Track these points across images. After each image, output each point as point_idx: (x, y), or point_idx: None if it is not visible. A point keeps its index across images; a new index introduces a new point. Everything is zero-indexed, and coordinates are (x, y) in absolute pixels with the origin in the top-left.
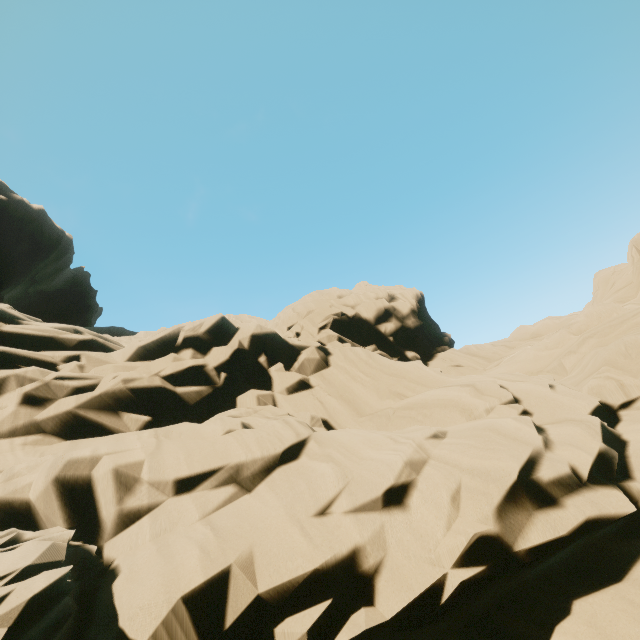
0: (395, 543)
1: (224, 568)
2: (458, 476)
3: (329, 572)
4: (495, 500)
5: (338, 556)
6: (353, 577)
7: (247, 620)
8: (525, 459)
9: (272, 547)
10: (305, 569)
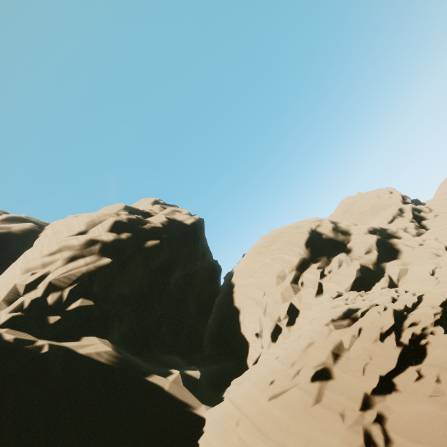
0: None
1: None
2: None
3: None
4: None
5: None
6: None
7: None
8: None
9: None
10: None
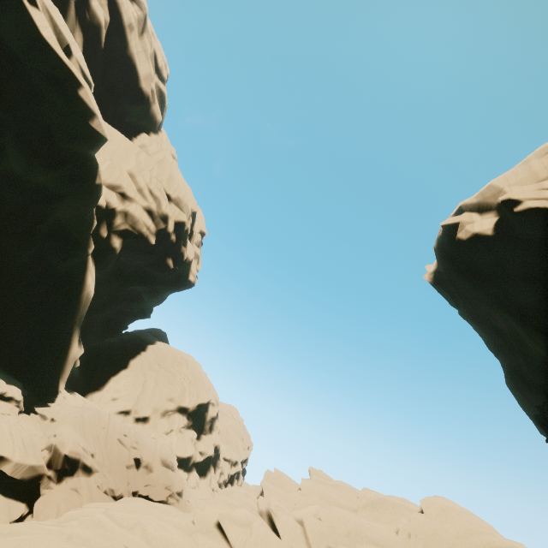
0: None
1: None
2: None
3: None
4: None
5: None
6: None
7: None
8: None
9: None
10: None
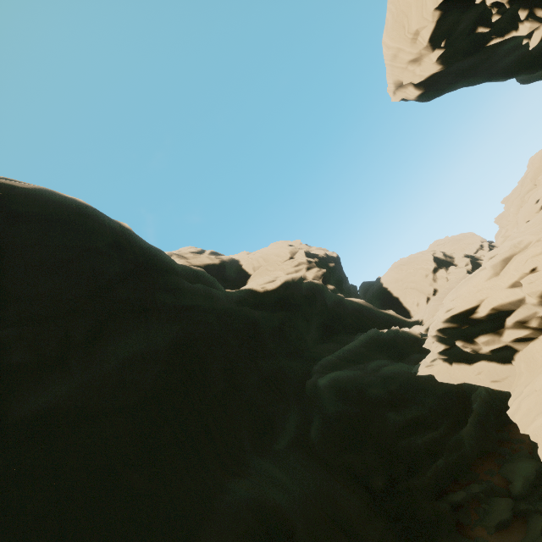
0: None
1: None
2: None
3: None
4: None
5: None
6: None
7: None
8: None
9: None
10: None
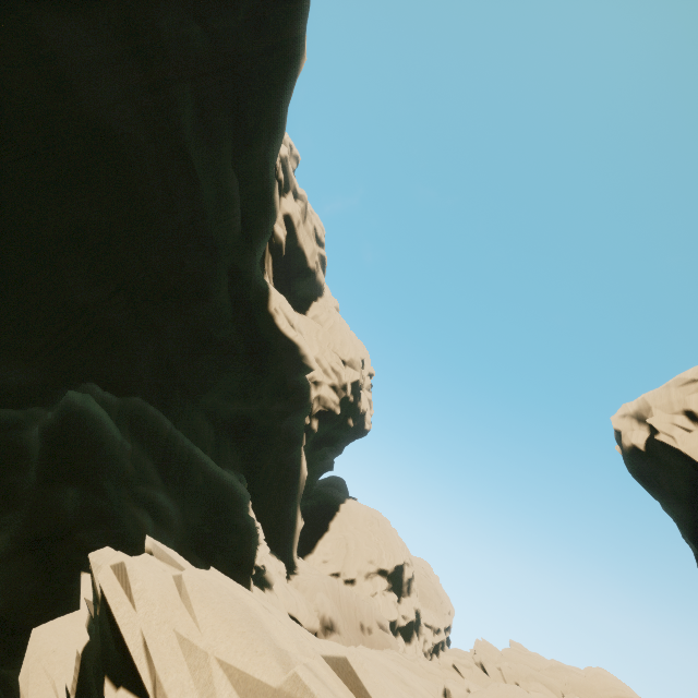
0: None
1: None
2: None
3: None
4: None
5: None
6: None
7: None
8: None
9: None
10: None
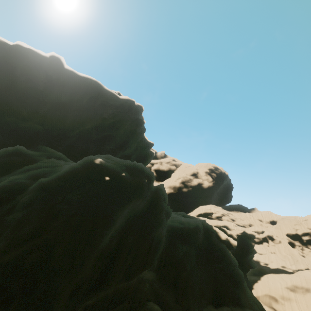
0: (270, 263)
1: (257, 257)
2: (277, 262)
3: (264, 261)
4: (278, 264)
5: (265, 261)
6: (266, 263)
7: (258, 261)
8: (283, 263)
9: (261, 258)
10: (262, 260)
